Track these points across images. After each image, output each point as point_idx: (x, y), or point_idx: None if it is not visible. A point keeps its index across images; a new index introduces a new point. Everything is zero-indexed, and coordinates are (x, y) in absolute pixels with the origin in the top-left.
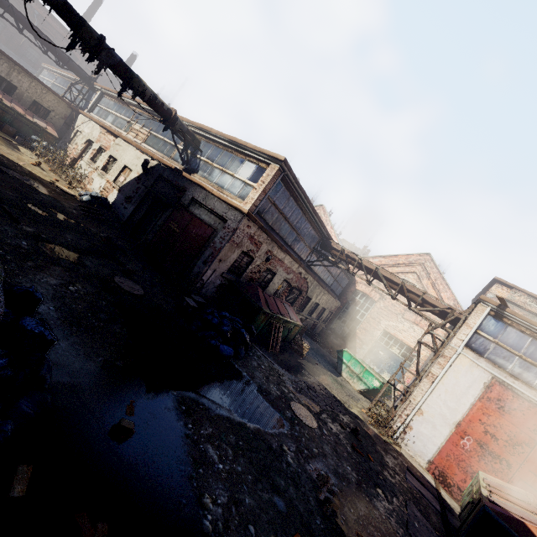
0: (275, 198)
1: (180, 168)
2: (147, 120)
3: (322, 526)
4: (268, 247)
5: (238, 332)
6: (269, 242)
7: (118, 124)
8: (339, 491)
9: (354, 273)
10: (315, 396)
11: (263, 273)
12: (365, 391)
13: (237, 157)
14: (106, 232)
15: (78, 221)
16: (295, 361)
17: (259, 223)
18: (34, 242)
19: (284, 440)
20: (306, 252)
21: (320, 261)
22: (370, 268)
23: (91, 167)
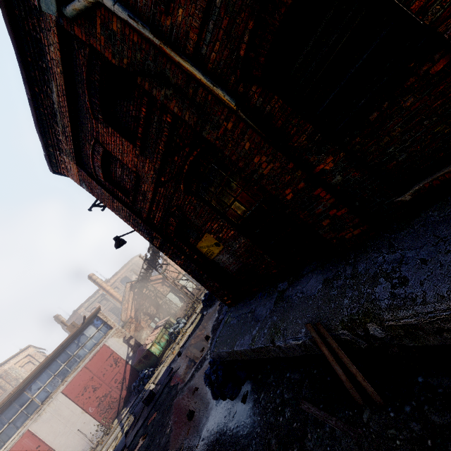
0: None
1: None
2: None
3: None
4: None
5: None
6: None
7: None
8: None
9: None
10: None
11: None
12: None
13: None
14: None
15: None
16: None
17: None
18: None
19: None
20: None
21: None
22: None
23: None
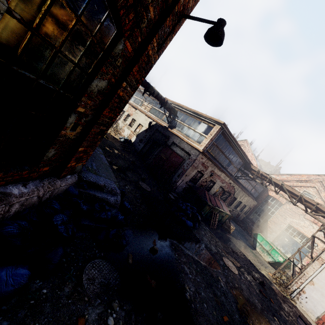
0: (217, 142)
1: (167, 125)
2: (150, 100)
3: (239, 319)
4: (211, 168)
5: (195, 215)
6: (213, 166)
7: (136, 102)
8: (249, 309)
9: (266, 186)
10: (237, 257)
11: (208, 182)
12: (272, 262)
13: (197, 120)
14: (131, 158)
15: (121, 153)
16: (225, 235)
17: (208, 156)
18: (111, 166)
19: (219, 275)
20: (234, 171)
21: (243, 176)
22: (277, 183)
23: (123, 124)
